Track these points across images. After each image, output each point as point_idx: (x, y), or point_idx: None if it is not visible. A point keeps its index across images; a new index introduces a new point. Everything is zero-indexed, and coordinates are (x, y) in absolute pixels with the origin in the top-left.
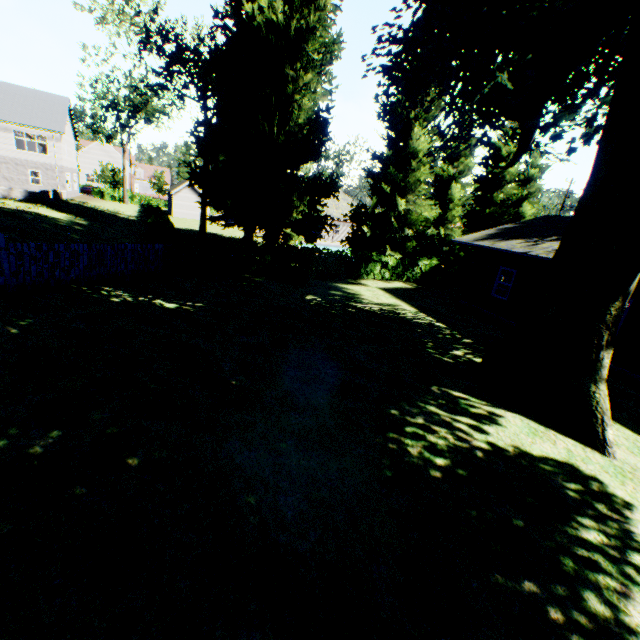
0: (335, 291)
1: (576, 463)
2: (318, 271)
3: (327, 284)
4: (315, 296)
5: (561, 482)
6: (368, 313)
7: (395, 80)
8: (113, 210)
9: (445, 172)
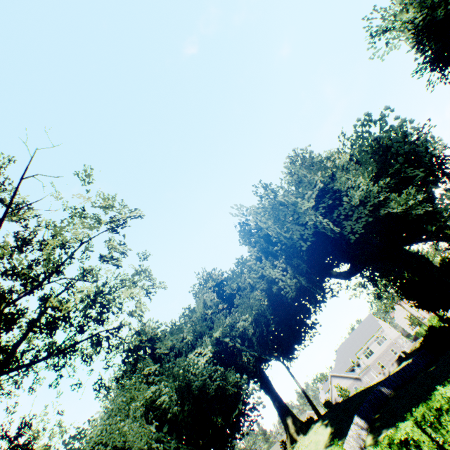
0: None
1: None
2: None
3: None
4: None
5: None
6: None
7: None
8: None
9: None
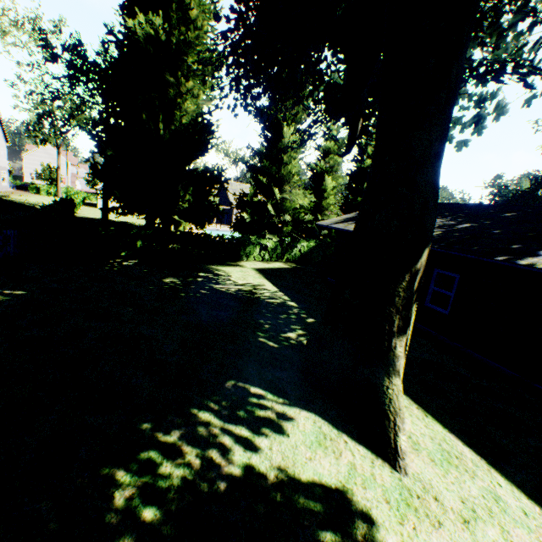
0: (204, 273)
1: (353, 489)
2: (199, 254)
3: (201, 266)
4: (176, 278)
5: (315, 531)
6: (221, 294)
7: (226, 73)
8: (34, 202)
9: (319, 166)
